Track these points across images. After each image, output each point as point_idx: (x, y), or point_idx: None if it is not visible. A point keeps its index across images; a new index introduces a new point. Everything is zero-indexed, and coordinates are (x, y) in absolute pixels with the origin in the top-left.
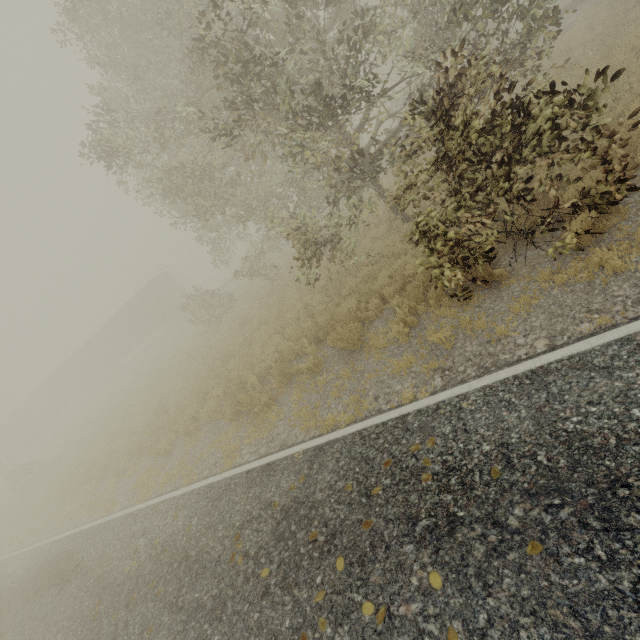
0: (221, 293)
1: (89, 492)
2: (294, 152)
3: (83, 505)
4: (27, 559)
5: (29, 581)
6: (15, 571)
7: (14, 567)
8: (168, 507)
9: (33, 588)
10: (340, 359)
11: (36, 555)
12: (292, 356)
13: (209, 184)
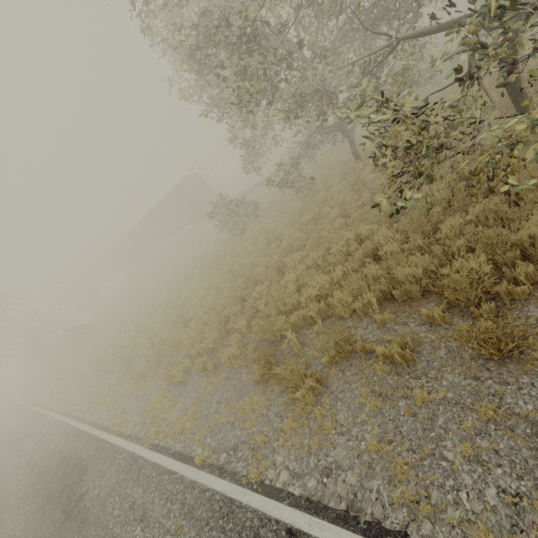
0: (247, 201)
1: (113, 384)
2: (366, 25)
3: (104, 401)
4: (58, 435)
5: (51, 472)
6: (49, 443)
7: (50, 436)
8: (173, 492)
9: (49, 488)
10: (454, 361)
11: (64, 436)
12: (346, 313)
13: (259, 57)
